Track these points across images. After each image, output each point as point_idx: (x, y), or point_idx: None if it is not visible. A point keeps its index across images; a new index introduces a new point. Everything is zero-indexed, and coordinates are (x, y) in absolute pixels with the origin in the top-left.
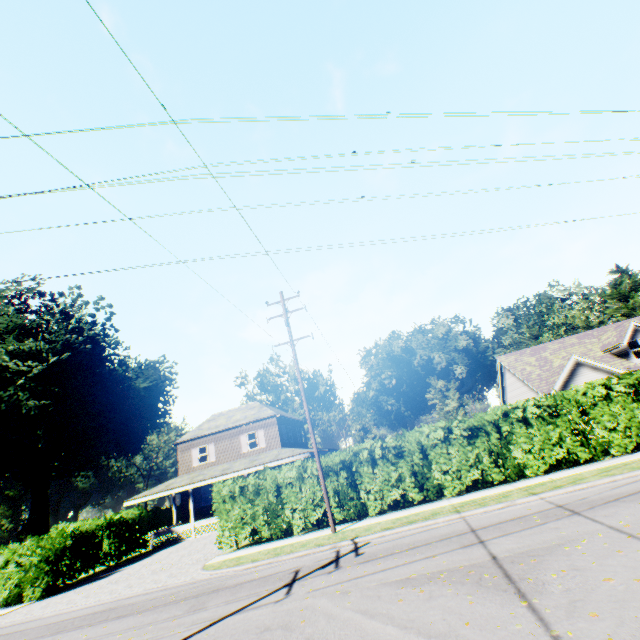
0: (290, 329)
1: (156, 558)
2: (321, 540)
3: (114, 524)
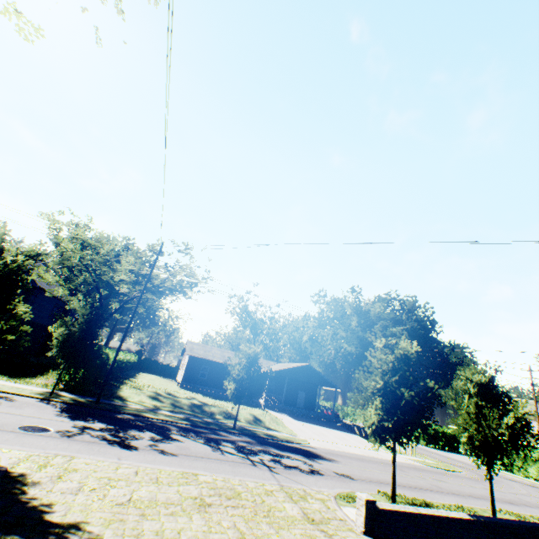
0: (532, 387)
1: (465, 456)
2: (537, 483)
3: (445, 433)
